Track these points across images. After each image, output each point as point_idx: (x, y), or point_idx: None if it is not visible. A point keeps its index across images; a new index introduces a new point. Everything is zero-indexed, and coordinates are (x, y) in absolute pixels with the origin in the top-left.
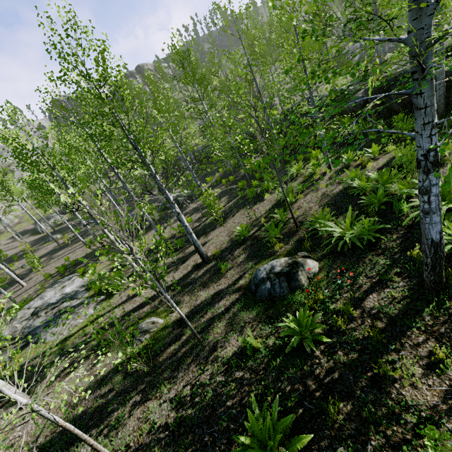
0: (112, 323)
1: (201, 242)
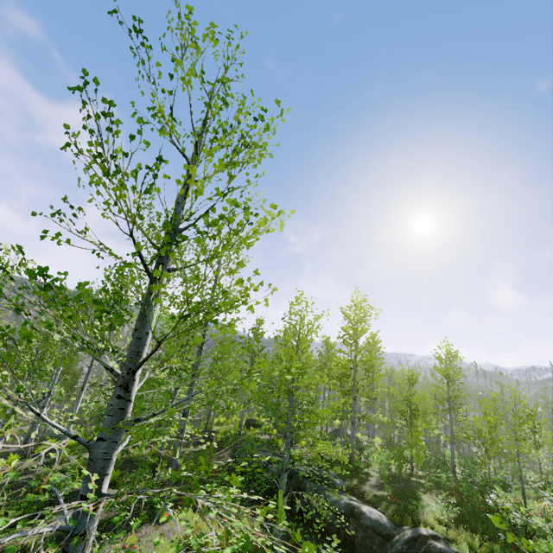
0: None
1: None
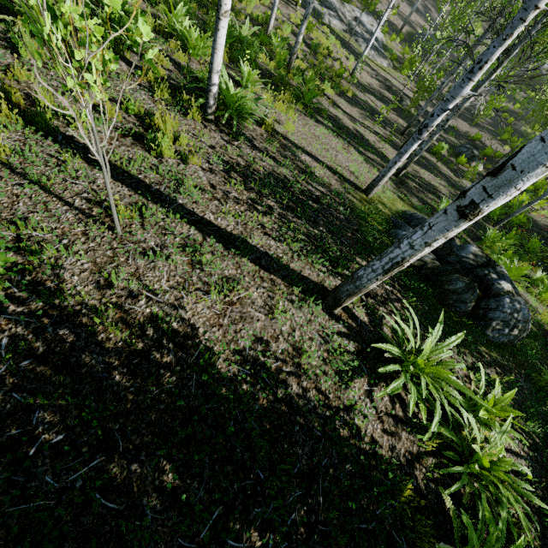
0: (392, 84)
1: None
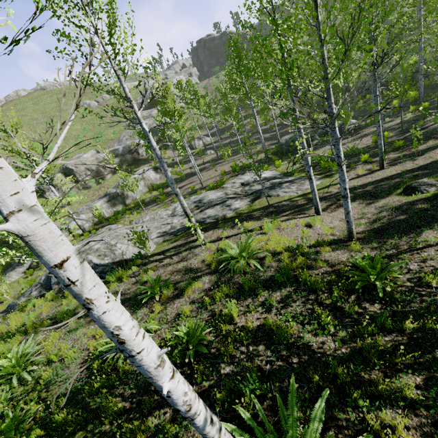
0: (358, 187)
1: (434, 143)
